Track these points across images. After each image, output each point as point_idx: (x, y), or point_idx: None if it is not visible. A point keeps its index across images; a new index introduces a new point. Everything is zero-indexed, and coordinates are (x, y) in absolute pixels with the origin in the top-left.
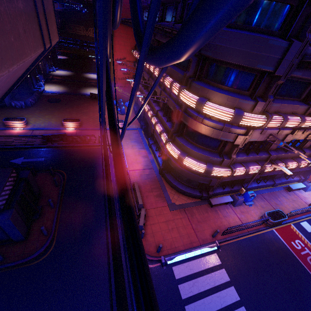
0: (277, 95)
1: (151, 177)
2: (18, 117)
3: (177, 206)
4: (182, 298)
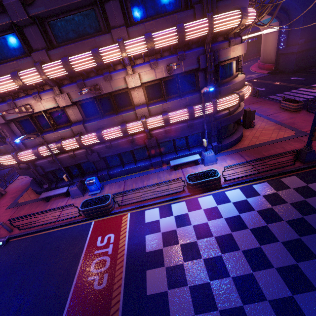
0: None
1: (28, 181)
2: None
3: (16, 204)
4: None
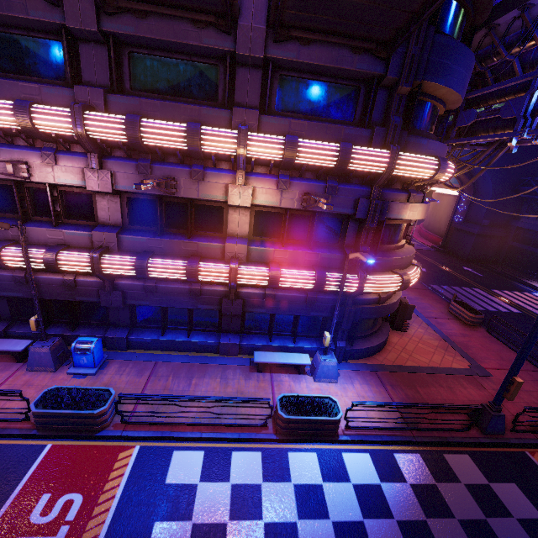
0: None
1: None
2: None
3: None
4: None
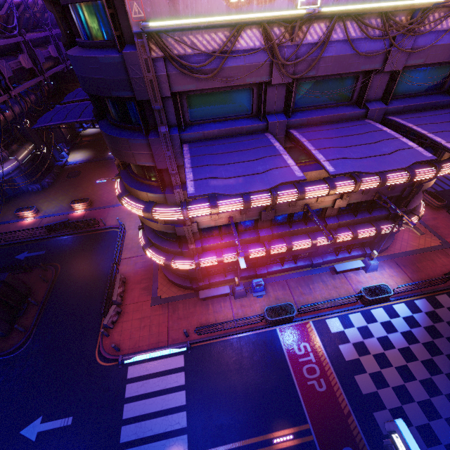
0: None
1: (147, 265)
2: (29, 206)
3: (161, 300)
4: (125, 396)
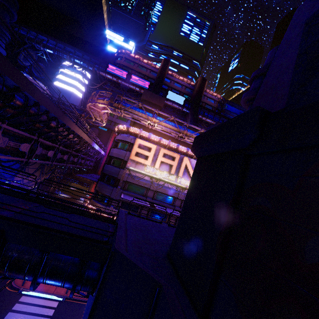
0: (123, 209)
1: None
2: None
3: None
4: (12, 308)
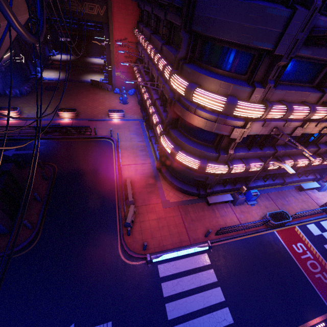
0: (283, 81)
1: (147, 172)
2: (11, 107)
3: (171, 204)
4: (164, 295)
